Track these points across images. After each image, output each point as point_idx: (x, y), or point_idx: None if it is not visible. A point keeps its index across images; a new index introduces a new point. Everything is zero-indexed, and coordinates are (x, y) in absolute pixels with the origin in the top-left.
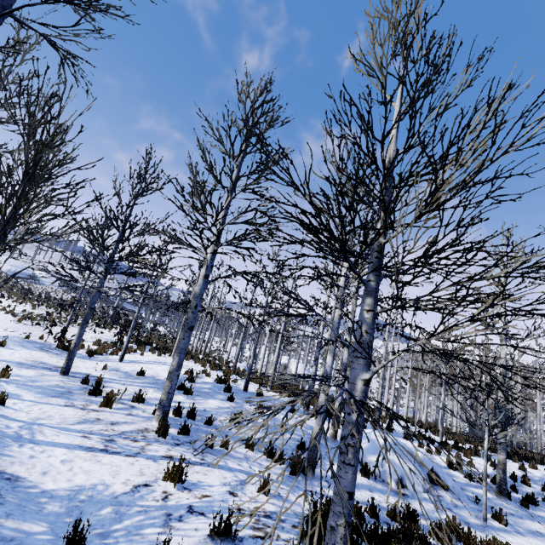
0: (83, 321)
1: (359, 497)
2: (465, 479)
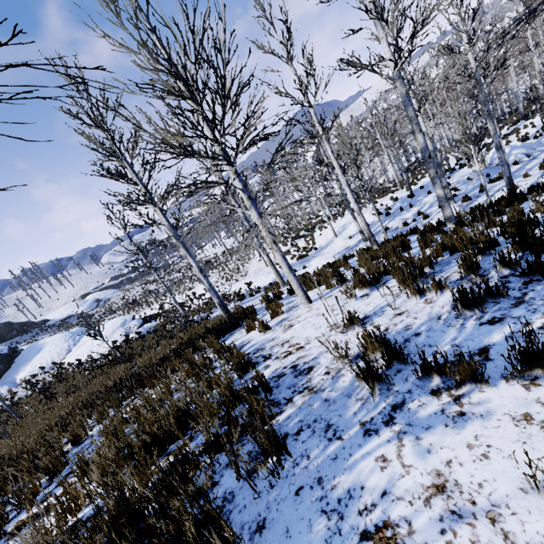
0: (355, 217)
1: (530, 167)
2: (534, 140)
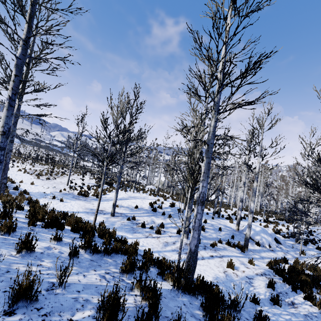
0: (117, 189)
1: (264, 256)
2: (282, 238)
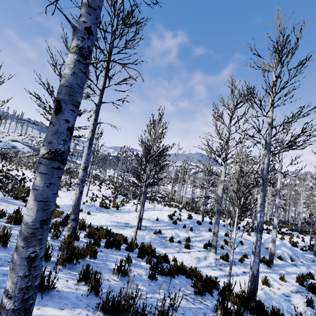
0: (143, 204)
1: (290, 271)
2: (300, 251)
